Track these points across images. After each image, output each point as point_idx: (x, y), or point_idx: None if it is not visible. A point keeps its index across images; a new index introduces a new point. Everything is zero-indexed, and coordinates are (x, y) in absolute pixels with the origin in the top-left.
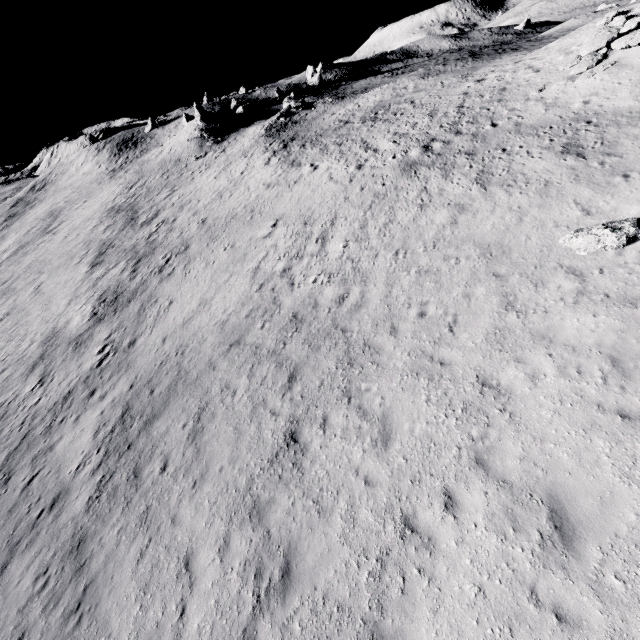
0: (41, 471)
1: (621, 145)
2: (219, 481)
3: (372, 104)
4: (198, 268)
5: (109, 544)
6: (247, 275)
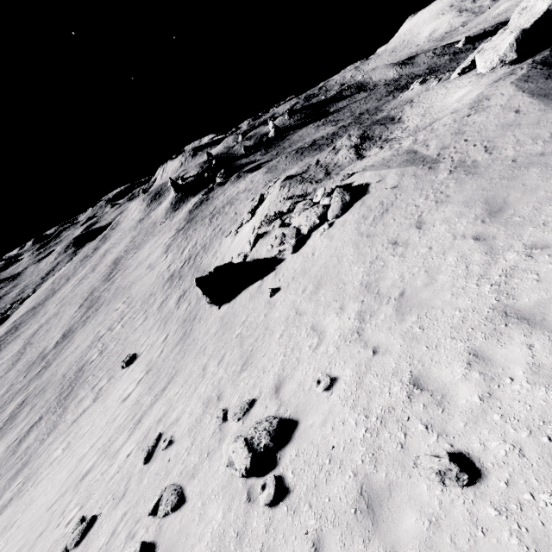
0: None
1: (184, 302)
2: (14, 436)
3: (234, 194)
4: (92, 324)
5: None
6: (95, 335)
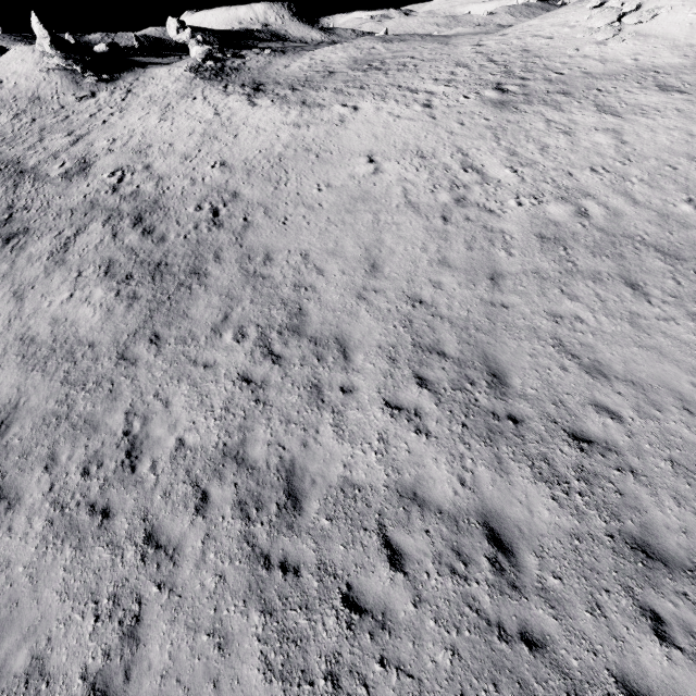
0: (385, 520)
1: None
2: None
3: (344, 59)
4: (299, 213)
5: (691, 524)
6: (404, 211)
